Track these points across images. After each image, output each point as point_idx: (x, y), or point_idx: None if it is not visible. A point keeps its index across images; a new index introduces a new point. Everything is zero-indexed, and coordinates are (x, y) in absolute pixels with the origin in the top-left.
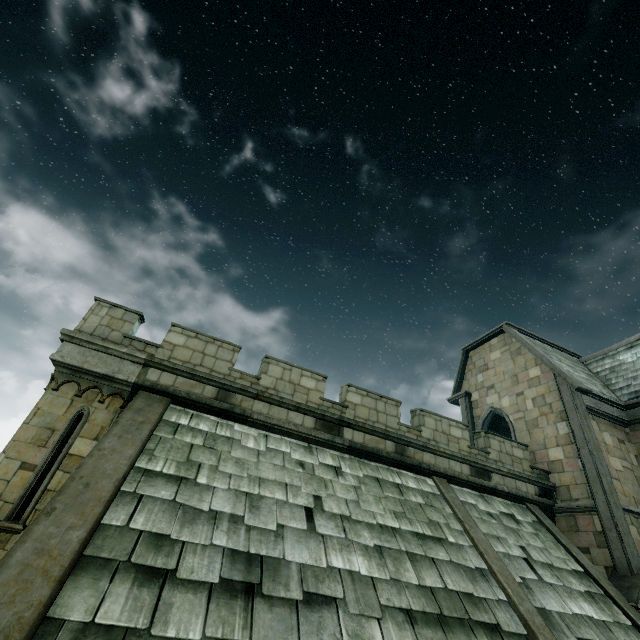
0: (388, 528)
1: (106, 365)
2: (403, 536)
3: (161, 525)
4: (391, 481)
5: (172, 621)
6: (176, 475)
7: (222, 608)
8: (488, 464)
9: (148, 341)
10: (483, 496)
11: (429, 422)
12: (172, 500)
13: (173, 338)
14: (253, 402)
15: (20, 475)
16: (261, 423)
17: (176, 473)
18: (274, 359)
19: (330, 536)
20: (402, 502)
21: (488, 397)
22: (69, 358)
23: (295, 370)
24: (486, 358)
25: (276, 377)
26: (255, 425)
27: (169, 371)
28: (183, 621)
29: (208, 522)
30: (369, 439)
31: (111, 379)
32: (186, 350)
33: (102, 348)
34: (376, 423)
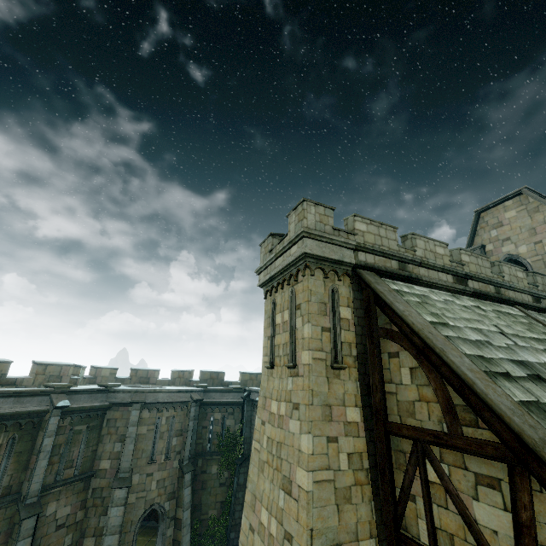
0: (536, 338)
1: (334, 253)
2: (545, 342)
3: (474, 351)
4: (504, 311)
5: (539, 396)
6: (439, 322)
7: (544, 387)
8: (541, 293)
9: (348, 231)
10: (540, 314)
11: (505, 270)
12: (458, 336)
13: (359, 226)
14: (418, 269)
15: (324, 335)
16: (426, 283)
17: (438, 321)
18: (417, 235)
19: (525, 346)
20: (522, 323)
21: (504, 247)
22: (314, 250)
23: (430, 242)
24: (500, 217)
25: (423, 249)
26: (421, 285)
27: (370, 252)
28: (542, 395)
29: (484, 346)
30: (481, 286)
31: (340, 263)
32: (370, 235)
33: (328, 240)
34: (481, 274)
